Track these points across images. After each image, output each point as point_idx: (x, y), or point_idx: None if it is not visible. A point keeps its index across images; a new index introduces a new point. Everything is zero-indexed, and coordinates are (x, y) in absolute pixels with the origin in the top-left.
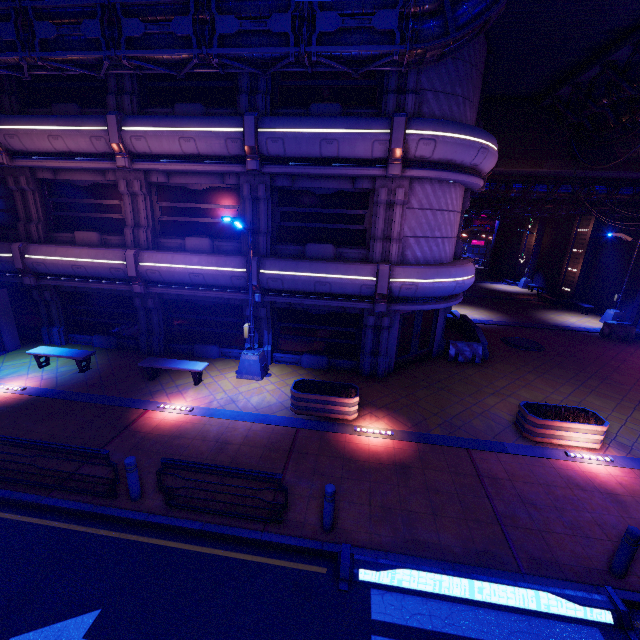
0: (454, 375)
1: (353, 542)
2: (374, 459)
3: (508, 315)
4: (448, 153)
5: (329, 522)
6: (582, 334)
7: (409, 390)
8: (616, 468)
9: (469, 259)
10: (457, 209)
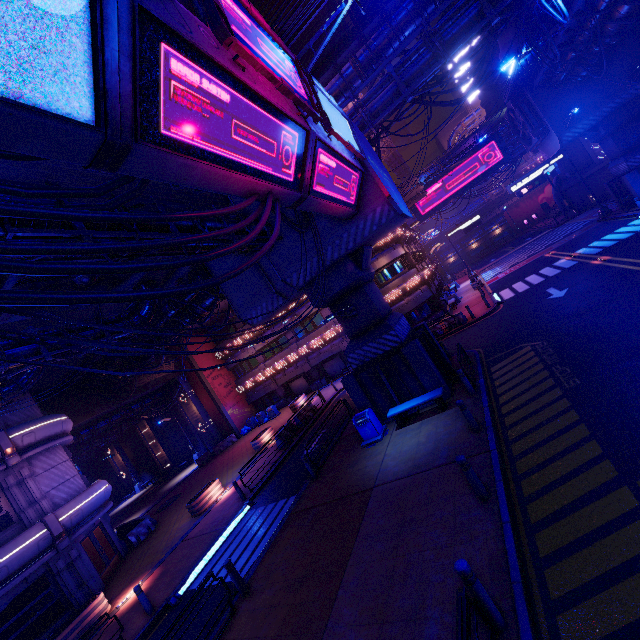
0: (147, 544)
1: (168, 596)
2: (145, 591)
3: (147, 505)
4: (46, 433)
5: (150, 604)
6: (193, 474)
7: (129, 573)
8: (232, 487)
9: (96, 481)
10: (68, 458)
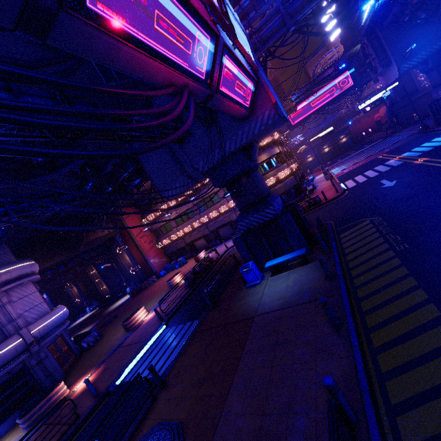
0: (95, 348)
1: (108, 386)
2: (92, 381)
3: (95, 322)
4: (18, 273)
5: (96, 391)
6: (126, 302)
7: (82, 368)
8: (153, 312)
9: (58, 306)
10: (36, 290)
